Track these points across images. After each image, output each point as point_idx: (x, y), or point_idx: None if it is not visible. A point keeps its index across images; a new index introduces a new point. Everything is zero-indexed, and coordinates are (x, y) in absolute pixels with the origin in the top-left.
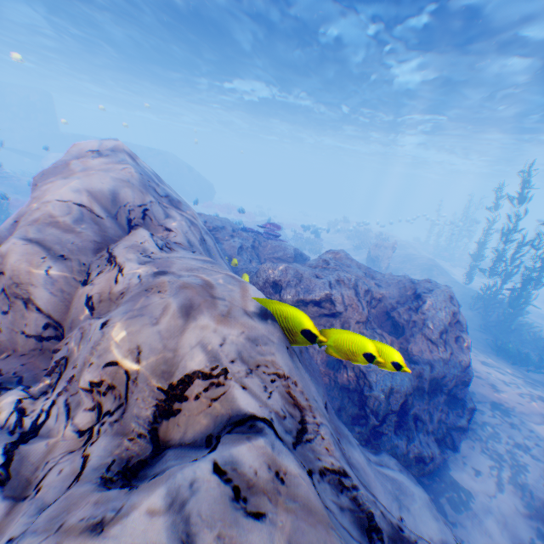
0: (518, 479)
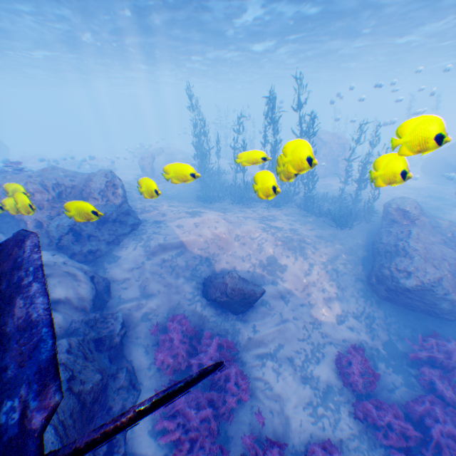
0: (146, 244)
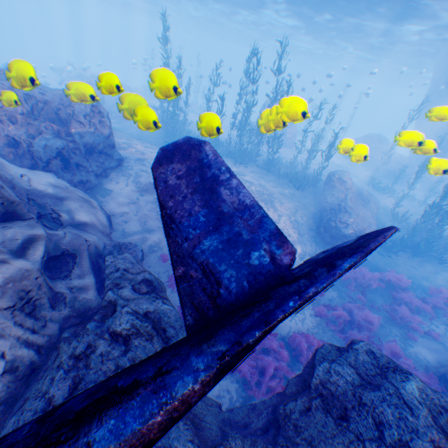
0: (138, 181)
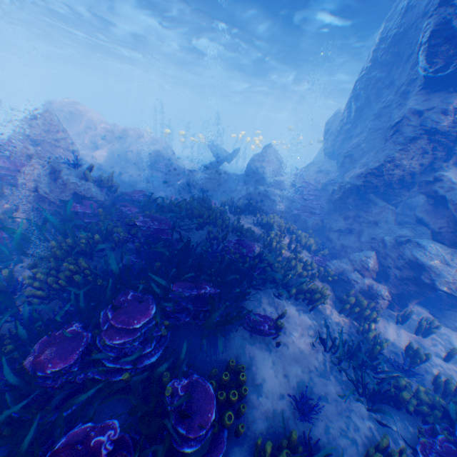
0: None
